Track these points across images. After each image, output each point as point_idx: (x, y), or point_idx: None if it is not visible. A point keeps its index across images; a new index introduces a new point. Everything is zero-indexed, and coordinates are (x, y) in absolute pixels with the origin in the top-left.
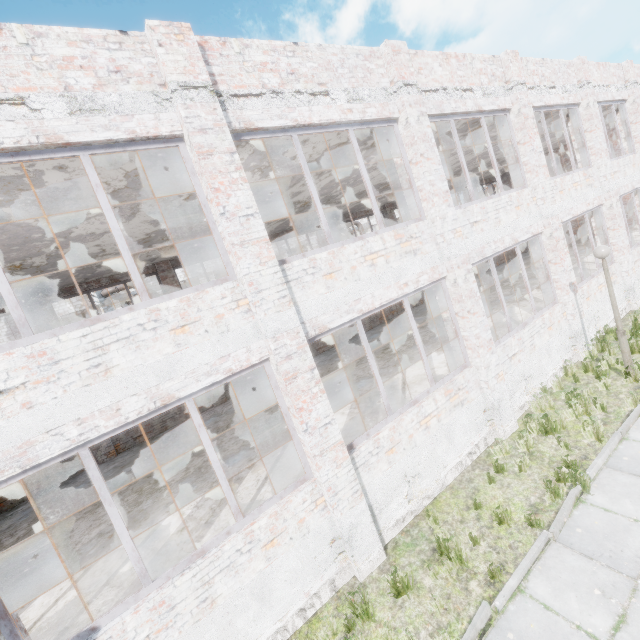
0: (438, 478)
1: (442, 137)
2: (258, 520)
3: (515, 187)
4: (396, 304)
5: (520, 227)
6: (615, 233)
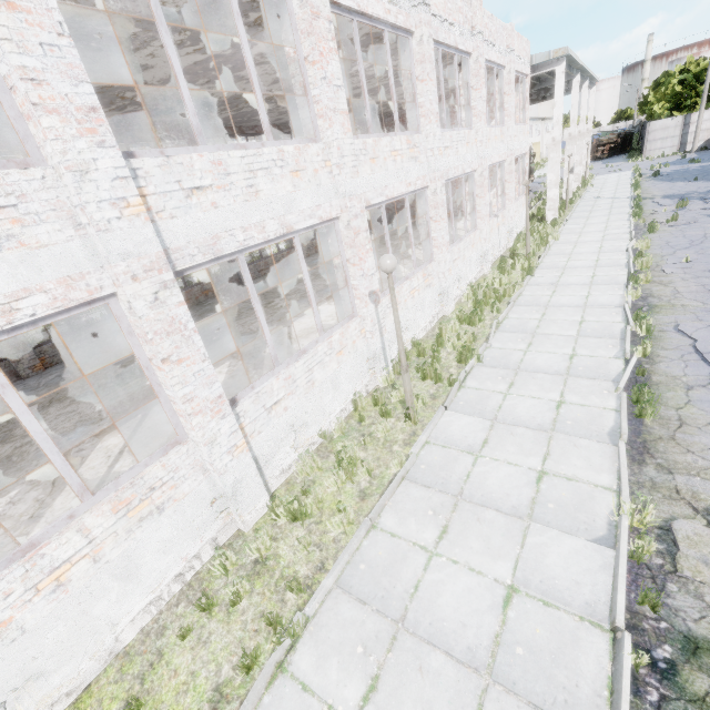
0: (98, 650)
1: (197, 10)
2: None
3: (307, 138)
4: (212, 281)
5: (299, 206)
6: (437, 226)
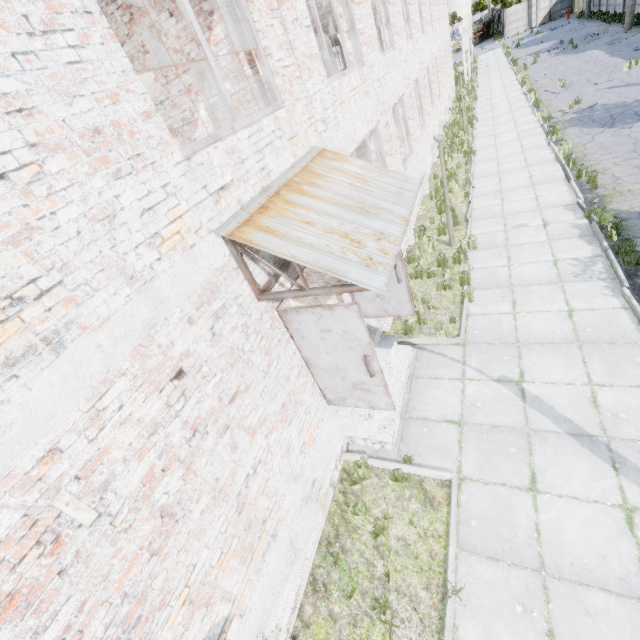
0: (428, 170)
1: None
2: (412, 160)
3: None
4: None
5: (427, 57)
6: (441, 74)
